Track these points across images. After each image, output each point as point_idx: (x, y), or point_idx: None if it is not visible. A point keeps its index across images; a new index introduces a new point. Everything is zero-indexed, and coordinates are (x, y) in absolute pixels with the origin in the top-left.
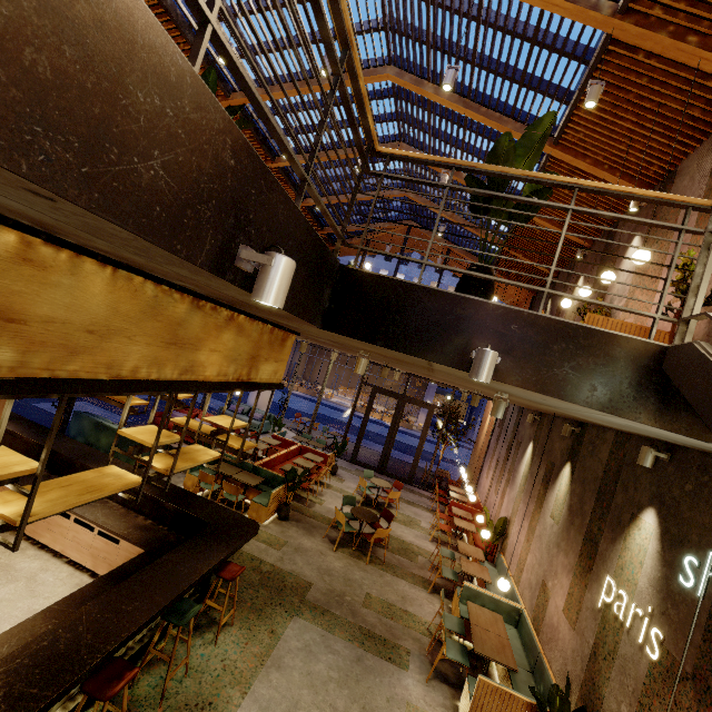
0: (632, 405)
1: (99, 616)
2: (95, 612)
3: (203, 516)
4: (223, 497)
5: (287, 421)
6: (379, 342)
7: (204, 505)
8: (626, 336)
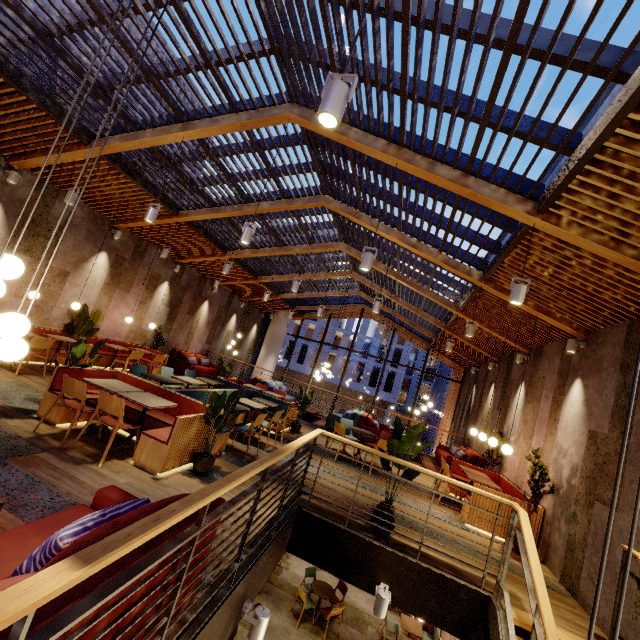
0: (471, 634)
1: None
2: None
3: None
4: None
5: None
6: (321, 566)
7: None
8: (467, 585)
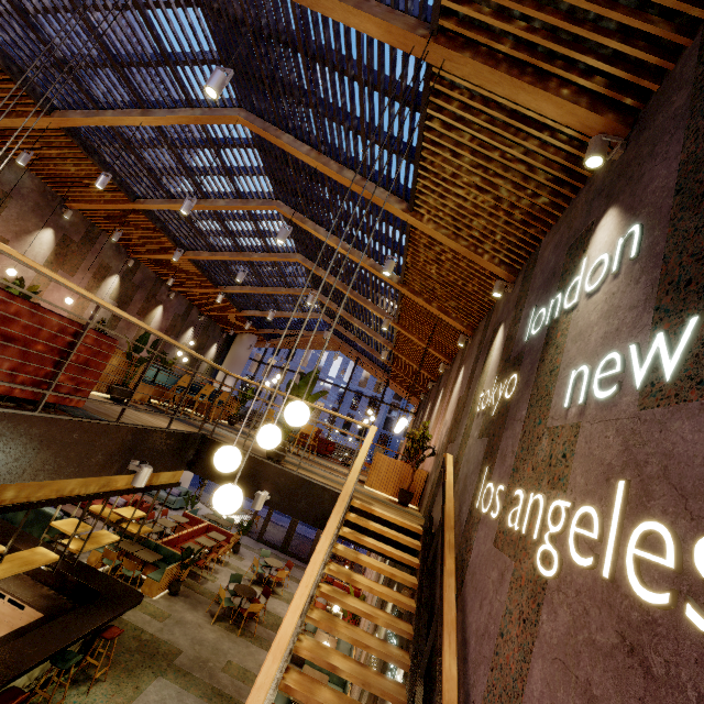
0: None
1: (8, 656)
2: (5, 653)
3: (98, 587)
4: (121, 573)
5: (206, 495)
6: (216, 480)
7: (101, 578)
8: (331, 489)
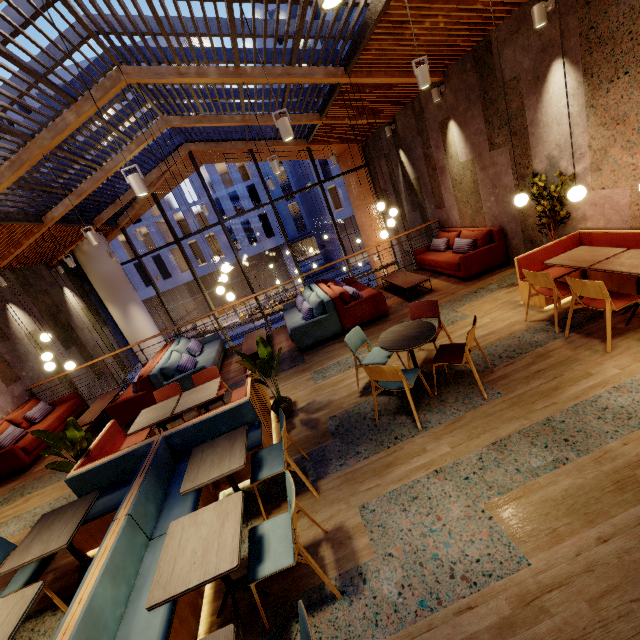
0: None
1: None
2: None
3: None
4: None
5: None
6: None
7: None
8: None
